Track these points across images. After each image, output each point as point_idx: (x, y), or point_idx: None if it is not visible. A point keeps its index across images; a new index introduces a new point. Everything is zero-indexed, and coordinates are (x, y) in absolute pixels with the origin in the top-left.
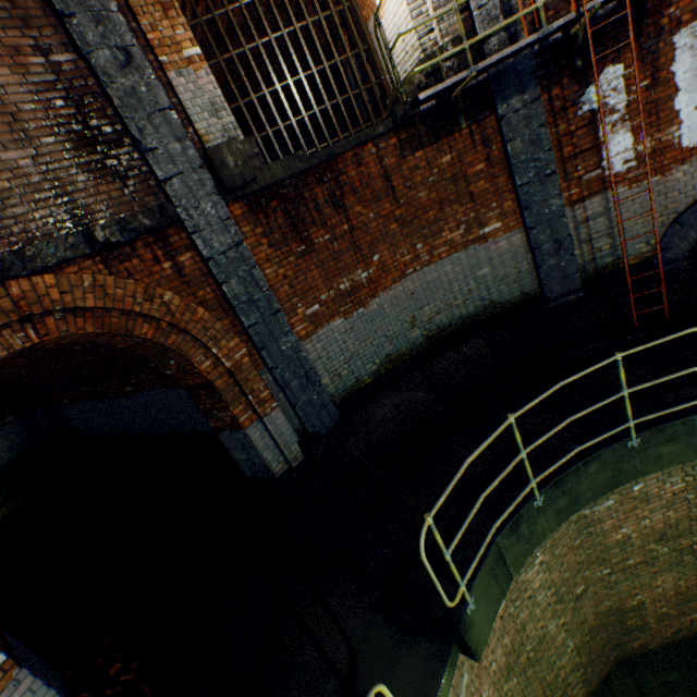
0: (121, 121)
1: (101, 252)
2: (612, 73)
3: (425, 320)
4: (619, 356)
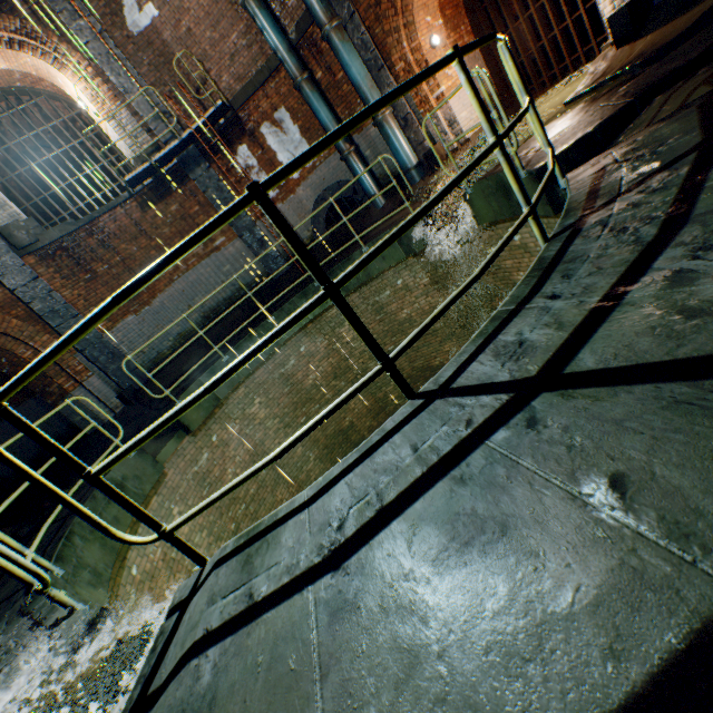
0: None
1: None
2: (243, 150)
3: (200, 306)
4: (235, 277)
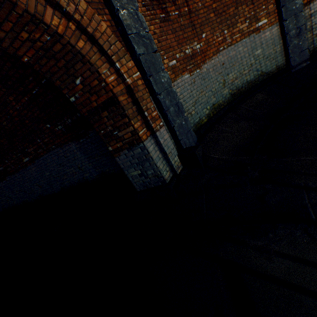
0: None
1: None
2: None
3: (229, 83)
4: None
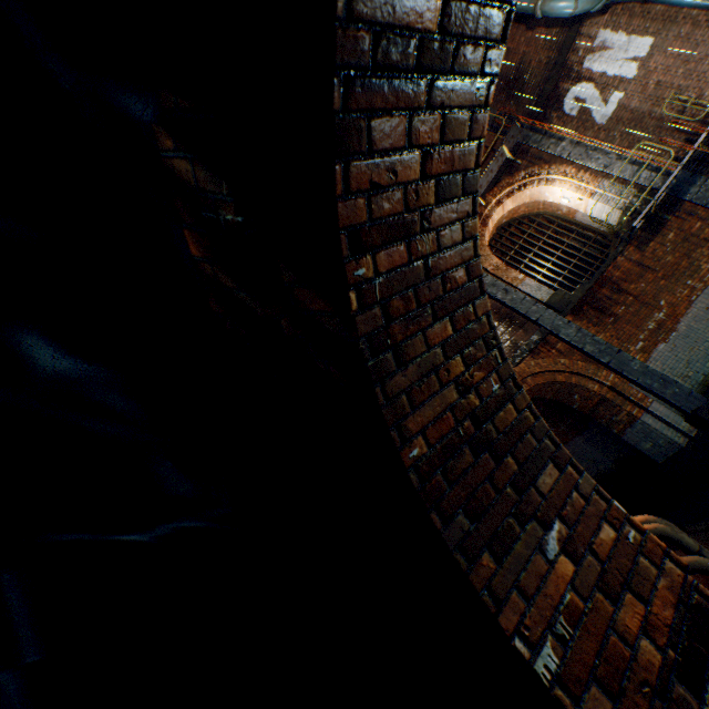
0: (511, 311)
1: (528, 354)
2: None
3: None
4: None
